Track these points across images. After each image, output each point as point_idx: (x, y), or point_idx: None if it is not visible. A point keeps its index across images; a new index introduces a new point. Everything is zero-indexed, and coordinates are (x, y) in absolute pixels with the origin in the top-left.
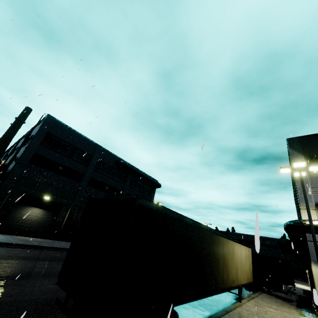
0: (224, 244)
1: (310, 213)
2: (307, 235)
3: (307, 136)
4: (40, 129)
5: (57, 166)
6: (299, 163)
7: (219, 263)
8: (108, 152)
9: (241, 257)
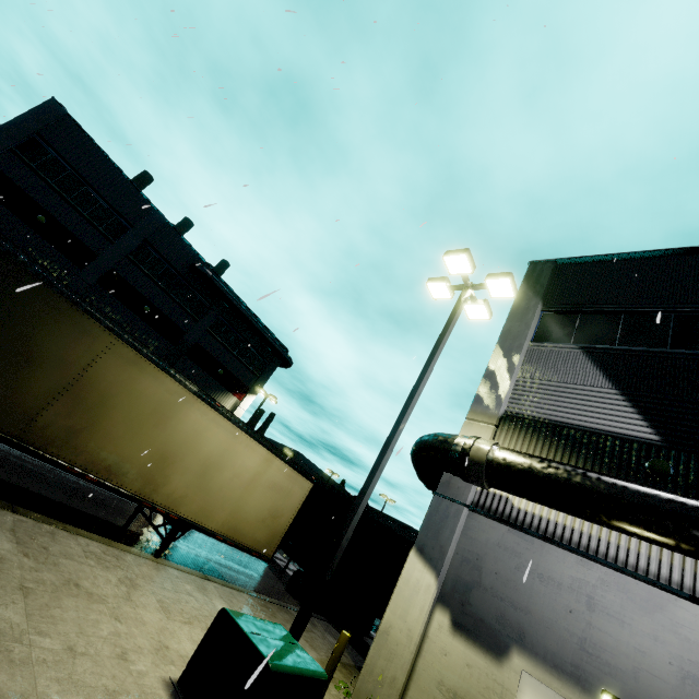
0: (109, 353)
1: (419, 384)
2: (442, 481)
3: (577, 261)
4: (21, 119)
5: (36, 212)
6: (454, 256)
7: (35, 369)
8: (179, 238)
9: (222, 456)
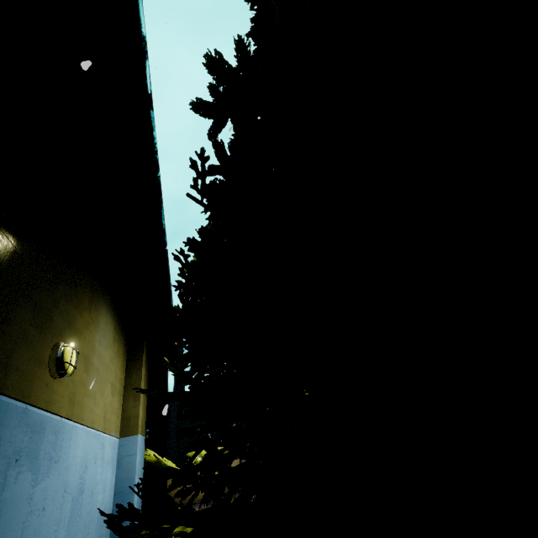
0: None
1: None
2: None
3: None
4: None
5: None
6: None
7: None
8: None
9: None
